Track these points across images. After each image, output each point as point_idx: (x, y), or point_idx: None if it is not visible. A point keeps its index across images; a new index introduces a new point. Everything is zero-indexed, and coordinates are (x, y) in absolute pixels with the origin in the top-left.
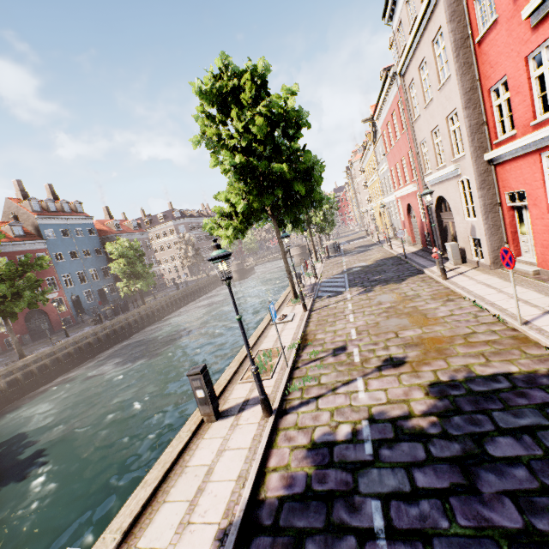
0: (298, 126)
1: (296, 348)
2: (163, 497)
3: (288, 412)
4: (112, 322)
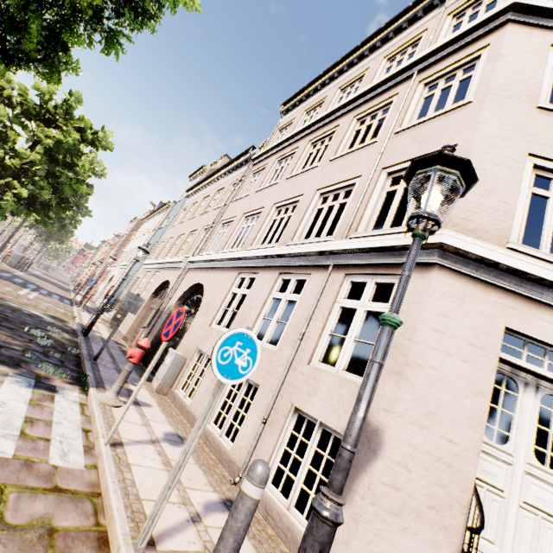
0: (77, 222)
1: None
2: None
3: None
4: None
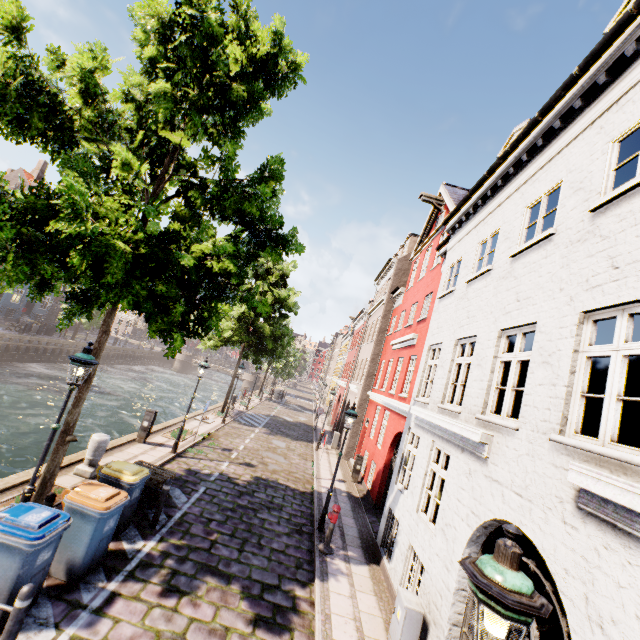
0: (291, 310)
1: (204, 436)
2: (111, 454)
3: (184, 457)
4: (33, 339)
